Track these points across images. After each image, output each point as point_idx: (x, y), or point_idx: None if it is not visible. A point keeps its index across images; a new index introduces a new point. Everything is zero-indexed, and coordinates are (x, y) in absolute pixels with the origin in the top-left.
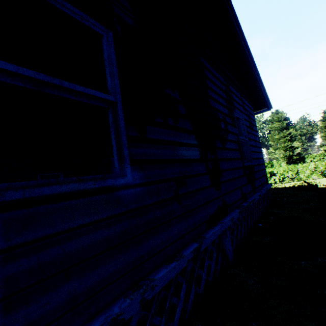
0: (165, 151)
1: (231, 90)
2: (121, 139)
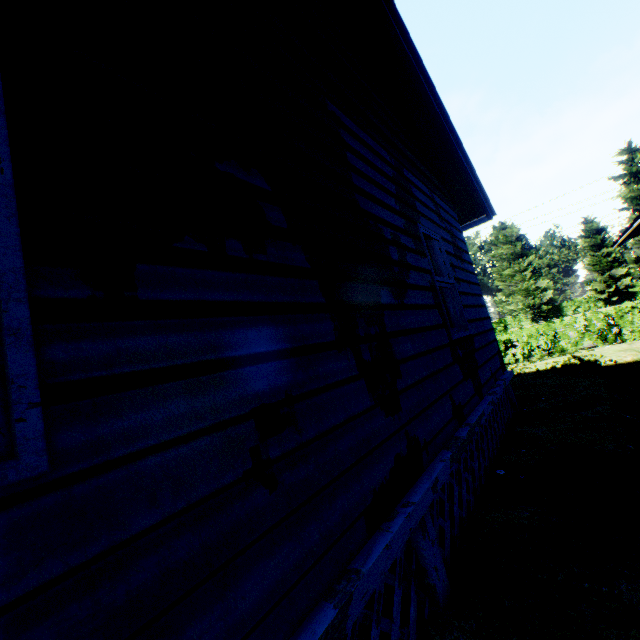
0: (216, 335)
1: (408, 178)
2: (1, 315)
